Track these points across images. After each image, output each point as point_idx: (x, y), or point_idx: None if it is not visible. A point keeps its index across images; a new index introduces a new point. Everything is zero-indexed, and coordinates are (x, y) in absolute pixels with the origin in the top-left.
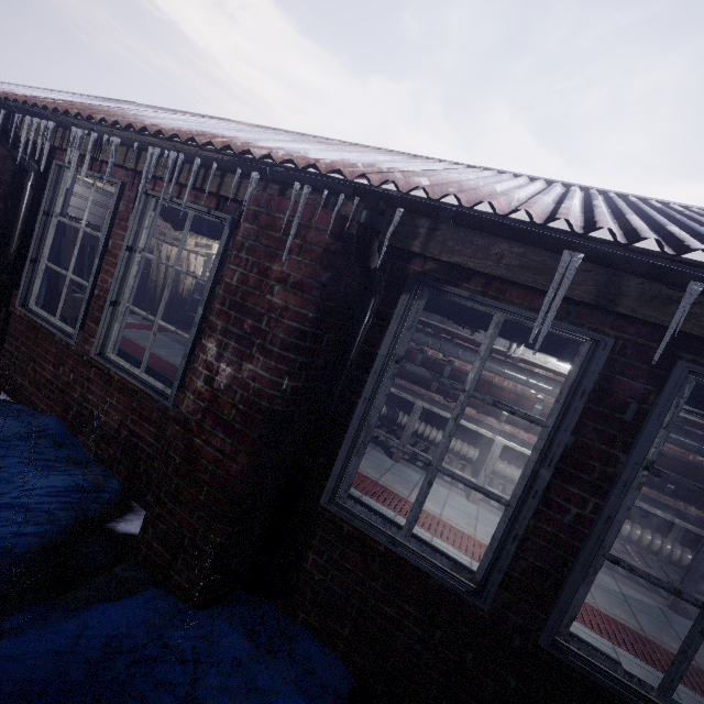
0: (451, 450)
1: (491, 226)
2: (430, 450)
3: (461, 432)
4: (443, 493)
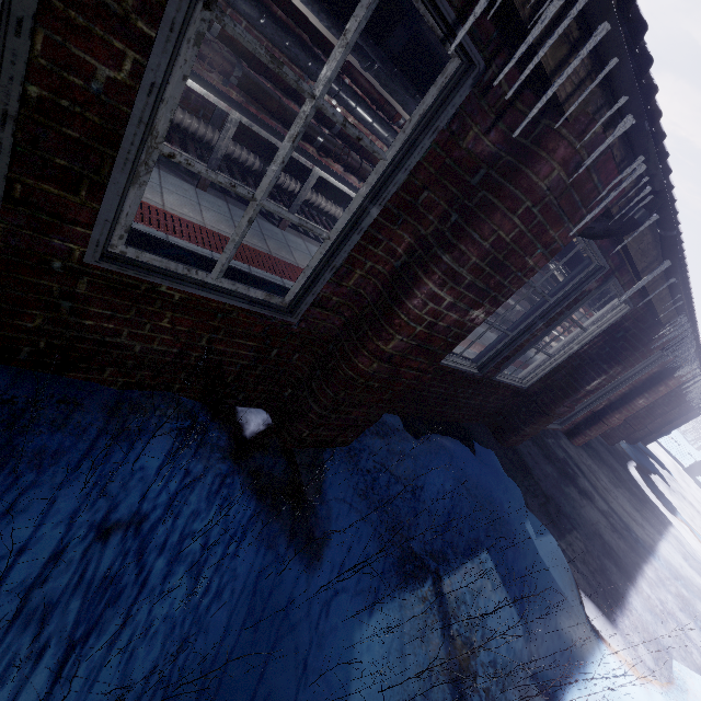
0: (320, 210)
1: (671, 245)
2: (306, 213)
3: (326, 190)
4: None
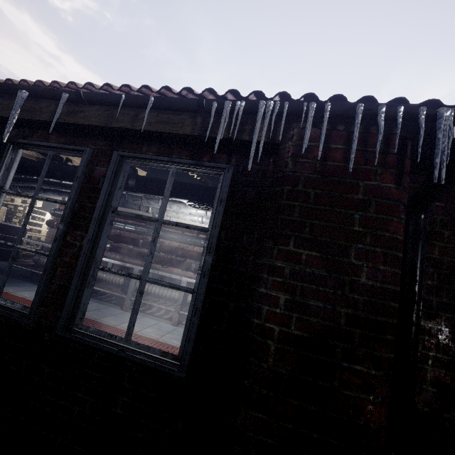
0: (166, 297)
1: None
2: (151, 299)
3: None
4: (153, 323)
